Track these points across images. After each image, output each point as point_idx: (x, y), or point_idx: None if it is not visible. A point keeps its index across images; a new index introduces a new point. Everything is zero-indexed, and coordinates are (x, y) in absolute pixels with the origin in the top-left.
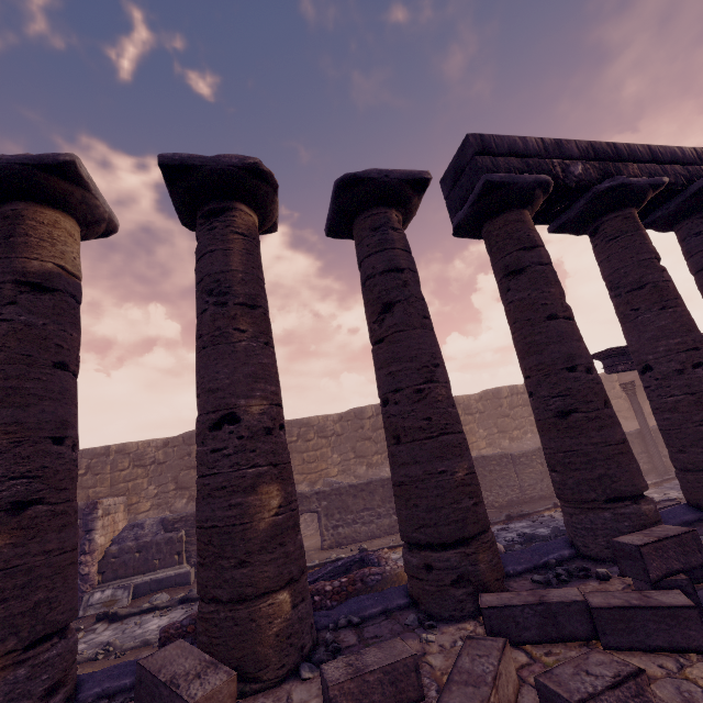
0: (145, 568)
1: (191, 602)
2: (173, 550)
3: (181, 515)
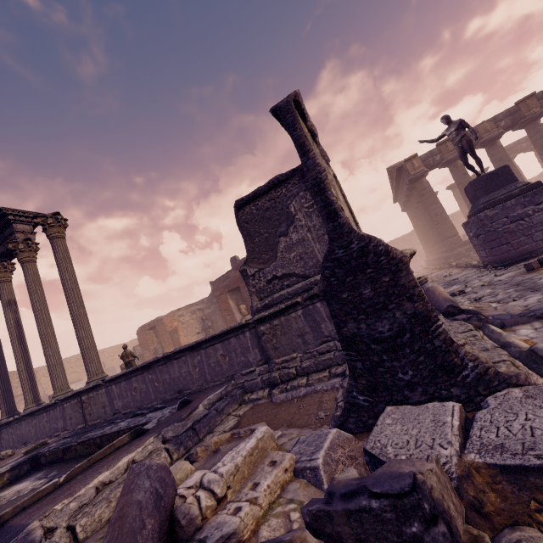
0: None
1: None
2: None
3: None
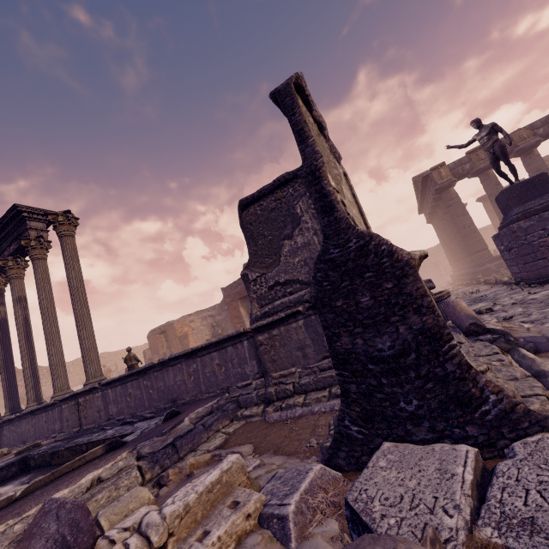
0: None
1: None
2: None
3: None
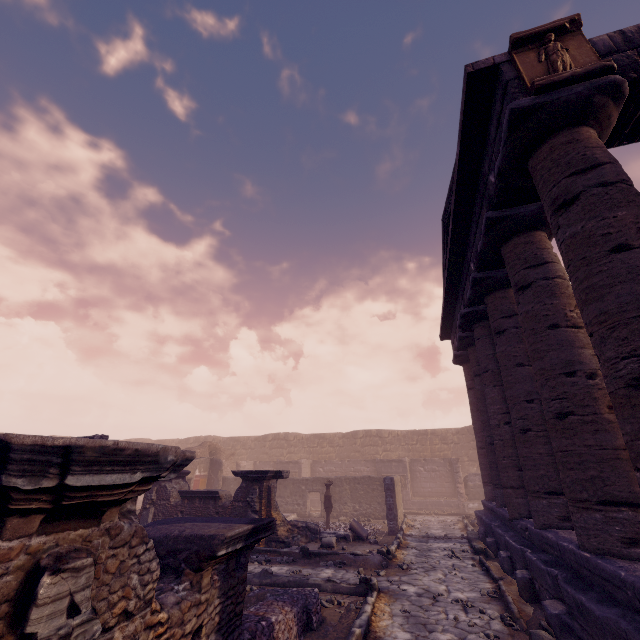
0: None
1: None
2: None
3: None
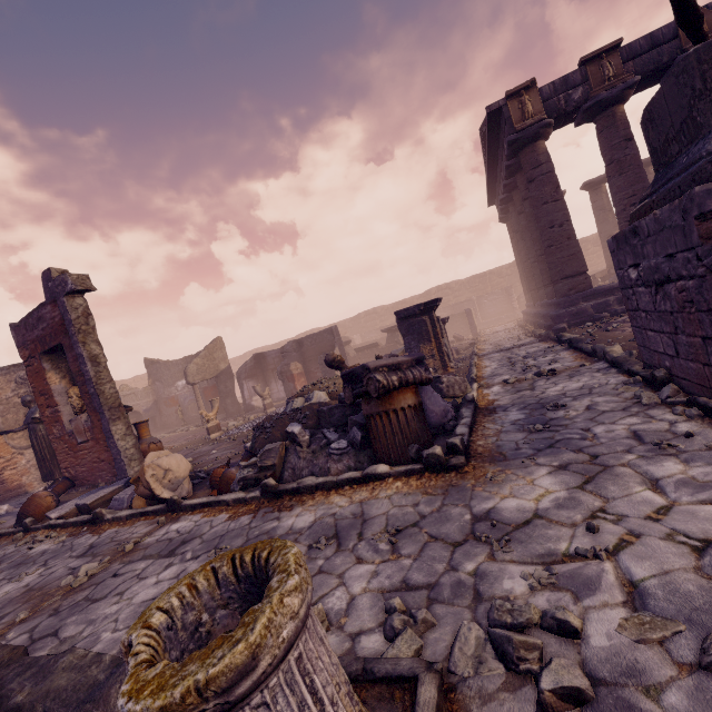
0: None
1: None
2: None
3: None
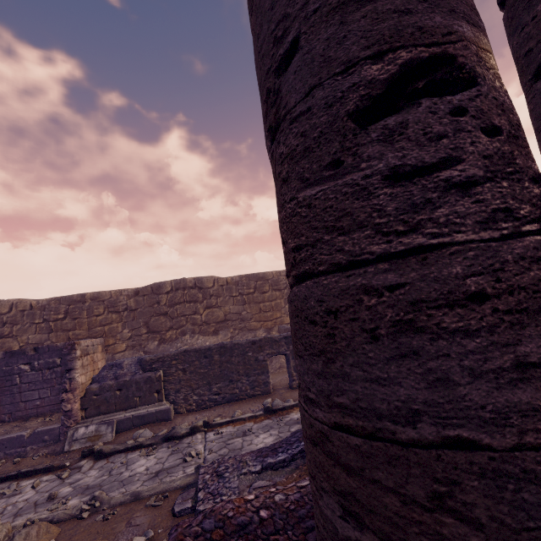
0: (126, 405)
1: (175, 440)
2: (152, 389)
3: (158, 356)
